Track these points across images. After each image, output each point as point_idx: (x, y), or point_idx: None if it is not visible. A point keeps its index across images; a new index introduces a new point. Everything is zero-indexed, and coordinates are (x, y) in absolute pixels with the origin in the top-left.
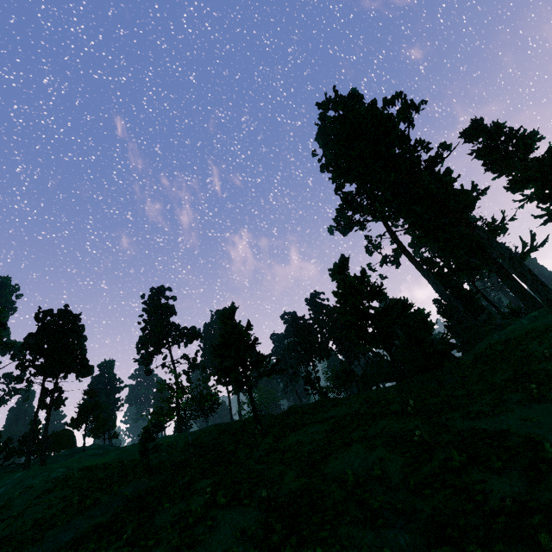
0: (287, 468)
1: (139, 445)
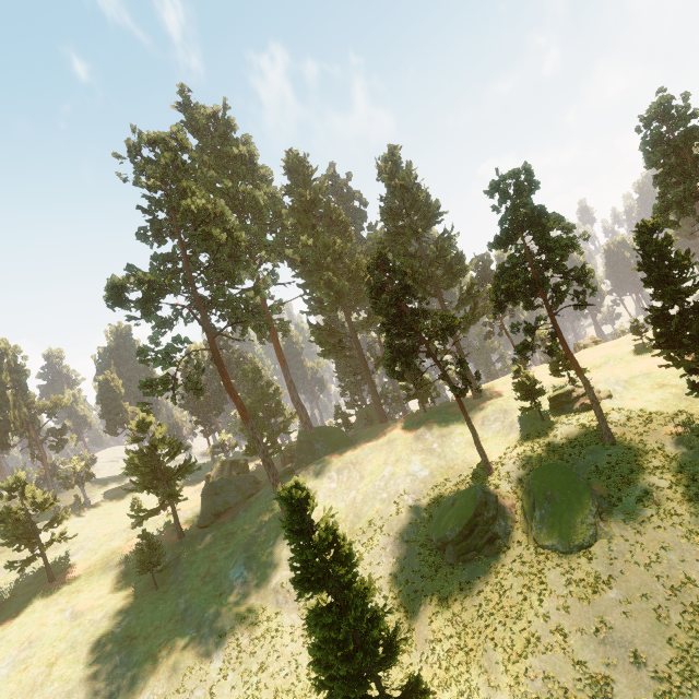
0: None
1: None
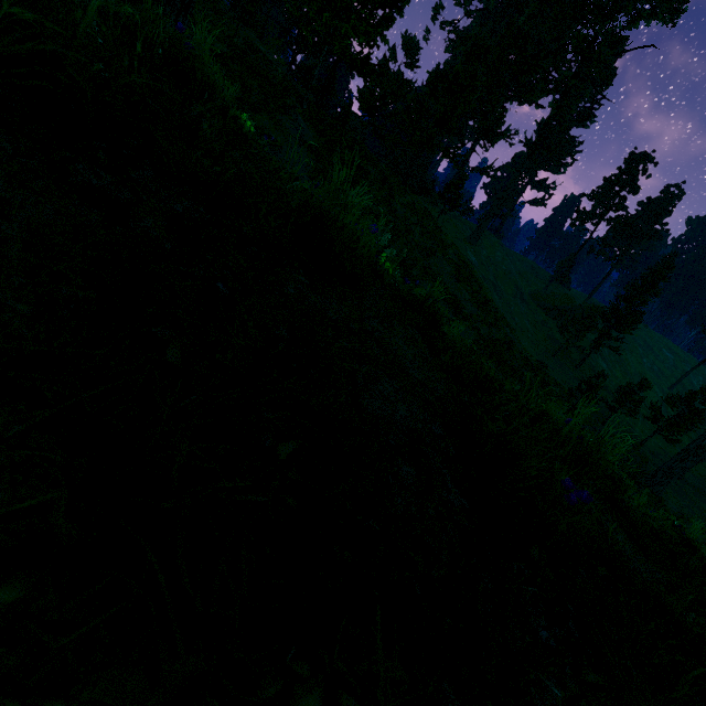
0: None
1: None
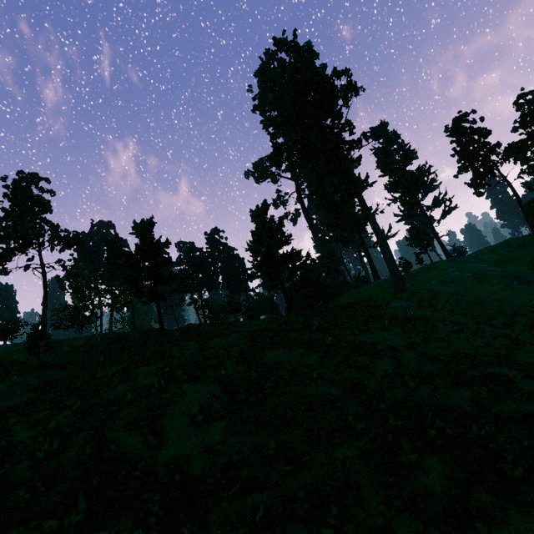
0: (225, 360)
1: (27, 342)
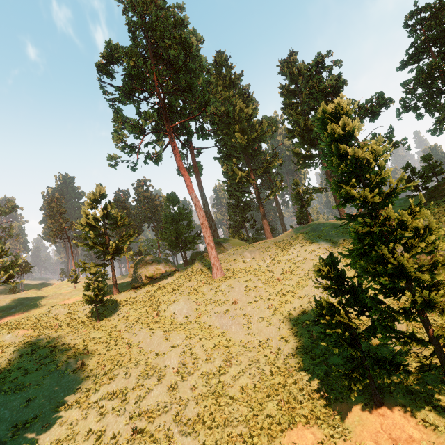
0: None
1: None
